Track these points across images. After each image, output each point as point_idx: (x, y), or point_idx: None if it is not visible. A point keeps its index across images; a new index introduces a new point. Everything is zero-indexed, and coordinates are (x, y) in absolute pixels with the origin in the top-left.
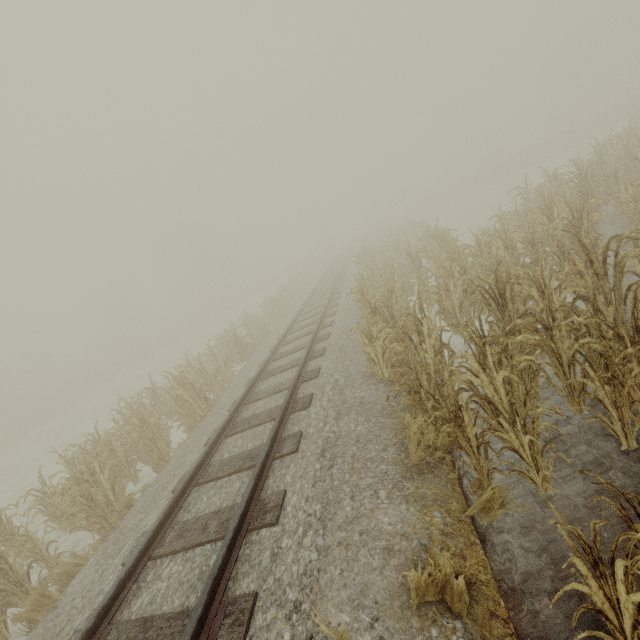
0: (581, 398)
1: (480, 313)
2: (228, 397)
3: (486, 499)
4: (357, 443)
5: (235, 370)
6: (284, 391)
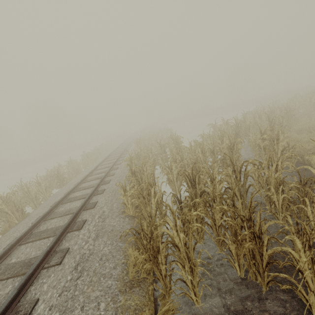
0: (222, 247)
1: (180, 190)
2: (38, 212)
3: (165, 310)
4: (100, 260)
5: (51, 193)
6: (71, 214)
